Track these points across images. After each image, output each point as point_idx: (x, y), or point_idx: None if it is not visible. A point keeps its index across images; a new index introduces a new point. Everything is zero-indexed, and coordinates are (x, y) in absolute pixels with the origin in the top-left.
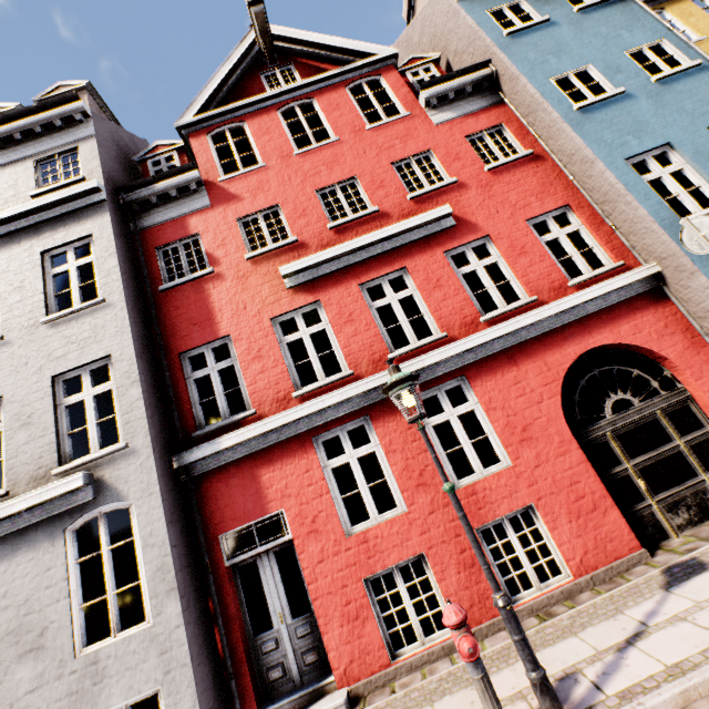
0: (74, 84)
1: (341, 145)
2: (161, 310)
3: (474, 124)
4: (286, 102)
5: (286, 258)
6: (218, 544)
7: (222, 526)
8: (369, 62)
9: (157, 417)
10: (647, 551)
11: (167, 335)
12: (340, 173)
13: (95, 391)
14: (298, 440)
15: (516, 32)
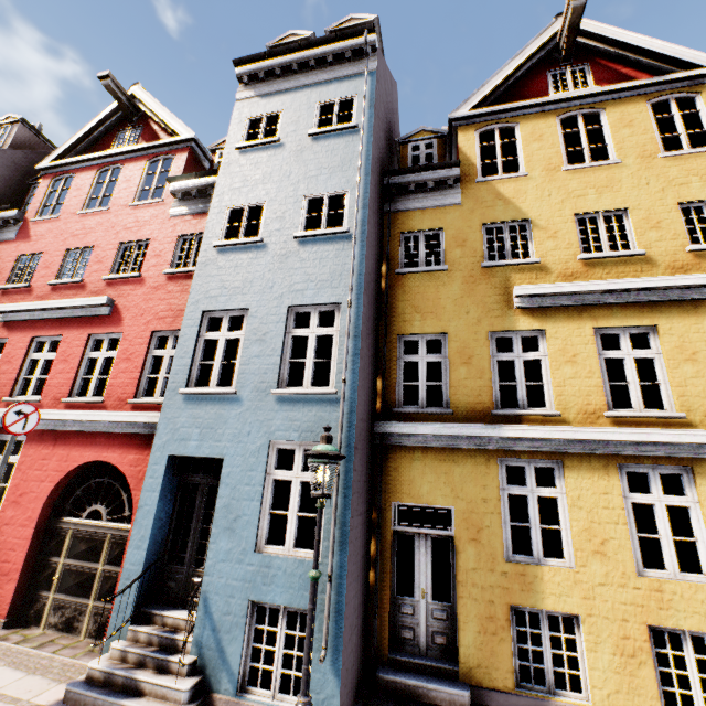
0: (15, 117)
1: (107, 215)
2: None
3: (193, 225)
4: (107, 164)
5: (17, 297)
6: None
7: None
8: (171, 142)
9: None
10: (23, 625)
11: None
12: (89, 240)
13: None
14: None
15: (248, 148)
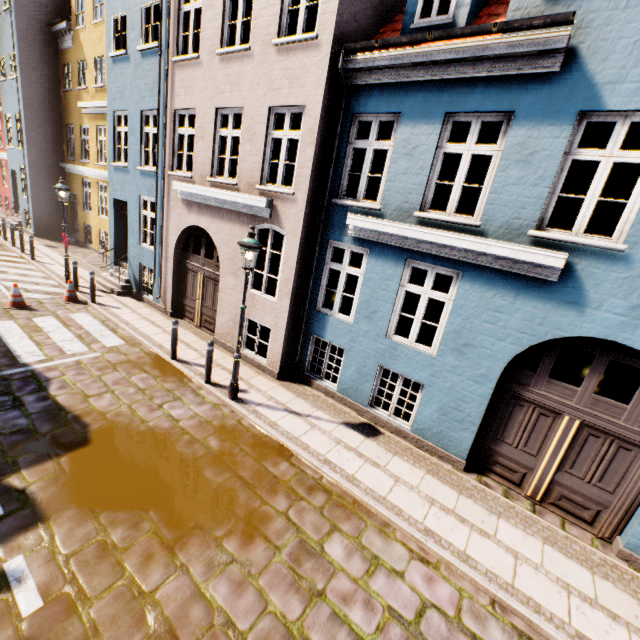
0: None
1: None
2: None
3: None
4: None
5: None
6: None
7: None
8: None
9: None
10: None
11: None
12: None
13: None
14: None
15: None
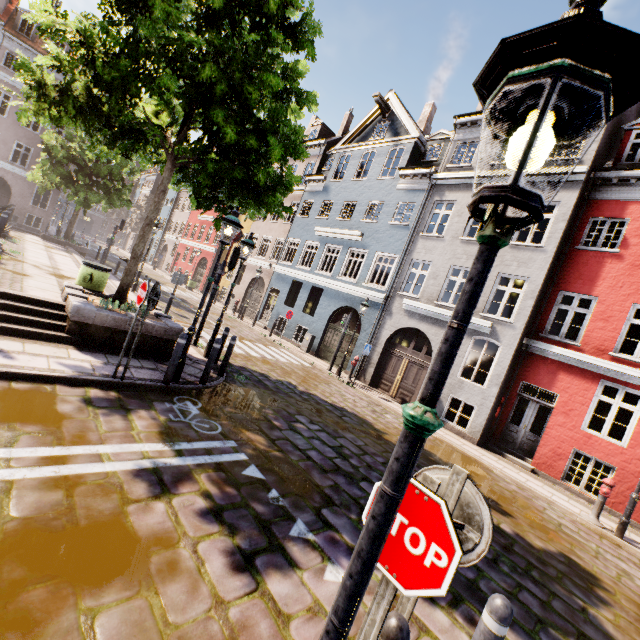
0: None
1: None
2: (566, 260)
3: None
4: None
5: None
6: (519, 383)
7: (525, 378)
8: None
9: (531, 318)
10: None
11: (560, 276)
12: None
13: (512, 290)
14: (592, 374)
15: None
